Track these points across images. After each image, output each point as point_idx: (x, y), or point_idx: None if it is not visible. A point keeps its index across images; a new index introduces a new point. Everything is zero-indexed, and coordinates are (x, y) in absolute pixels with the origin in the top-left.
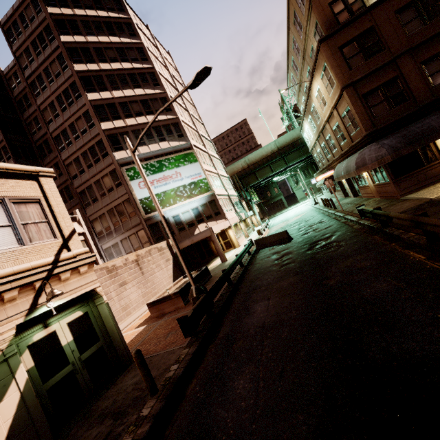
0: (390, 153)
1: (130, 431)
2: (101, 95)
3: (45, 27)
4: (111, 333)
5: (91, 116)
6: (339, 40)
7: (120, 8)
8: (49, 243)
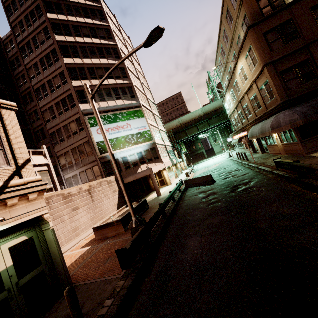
0: (302, 118)
1: None
2: (74, 60)
3: (36, 6)
4: (54, 257)
5: (64, 75)
6: (263, 28)
7: None
8: (1, 169)
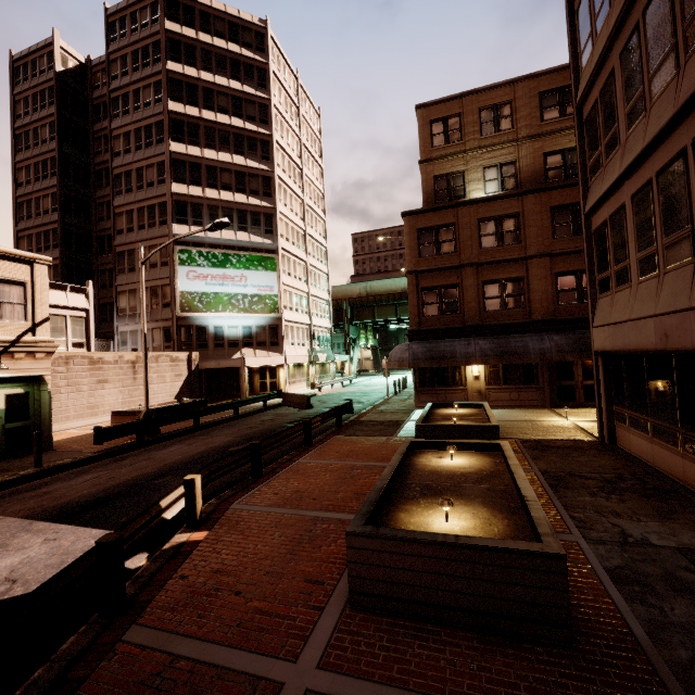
0: (410, 360)
1: (4, 477)
2: (188, 149)
3: (155, 41)
4: (44, 418)
5: (165, 170)
6: (420, 222)
7: (260, 47)
8: (19, 323)
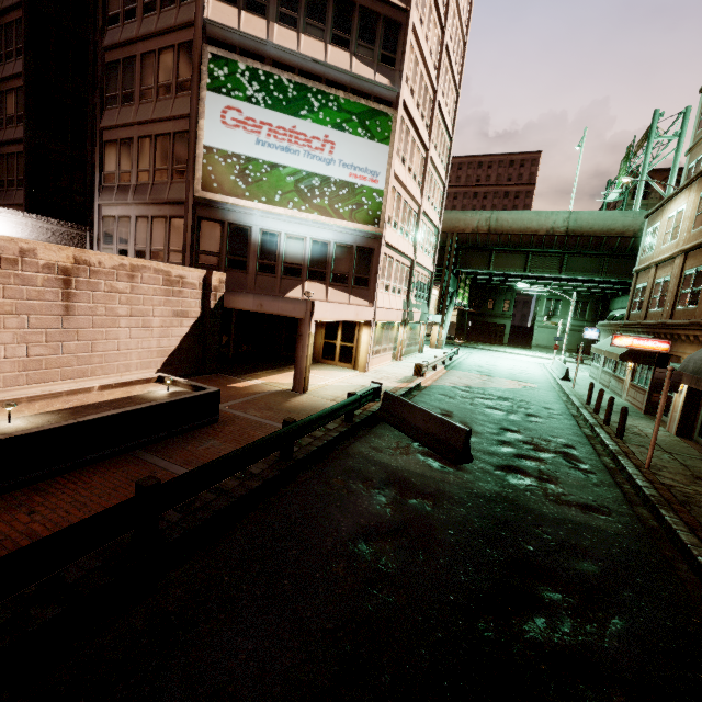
0: None
1: None
2: None
3: None
4: None
5: None
6: None
7: None
8: None
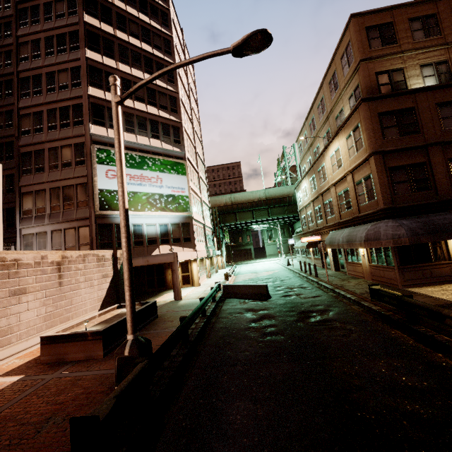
0: (409, 236)
1: None
2: (104, 59)
3: None
4: None
5: (80, 74)
6: (380, 107)
7: None
8: None
